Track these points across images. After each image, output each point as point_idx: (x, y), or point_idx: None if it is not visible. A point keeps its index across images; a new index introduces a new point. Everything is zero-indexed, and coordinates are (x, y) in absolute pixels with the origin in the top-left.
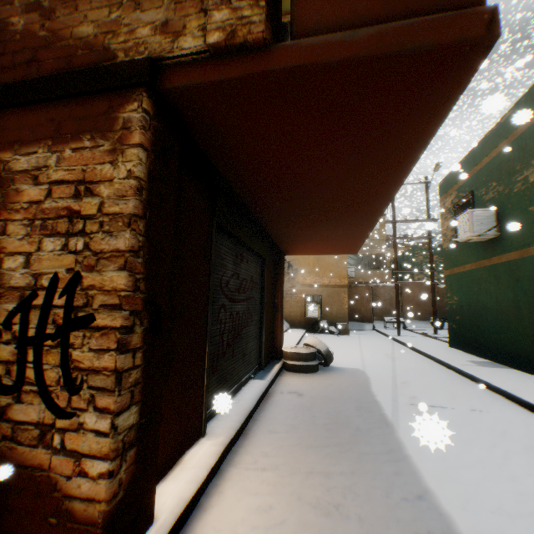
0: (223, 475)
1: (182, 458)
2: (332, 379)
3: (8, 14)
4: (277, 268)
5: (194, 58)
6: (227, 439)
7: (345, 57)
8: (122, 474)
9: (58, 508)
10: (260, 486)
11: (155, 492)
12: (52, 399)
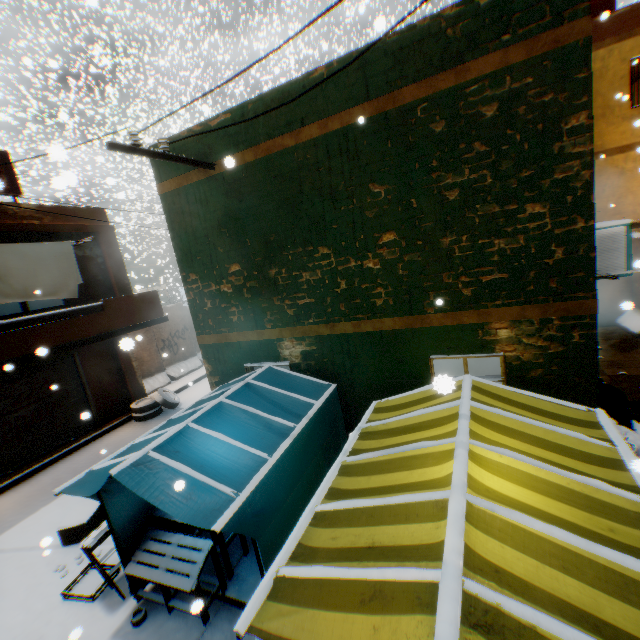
0: None
1: None
2: (146, 427)
3: None
4: (115, 343)
5: None
6: None
7: None
8: None
9: None
10: None
11: None
12: None
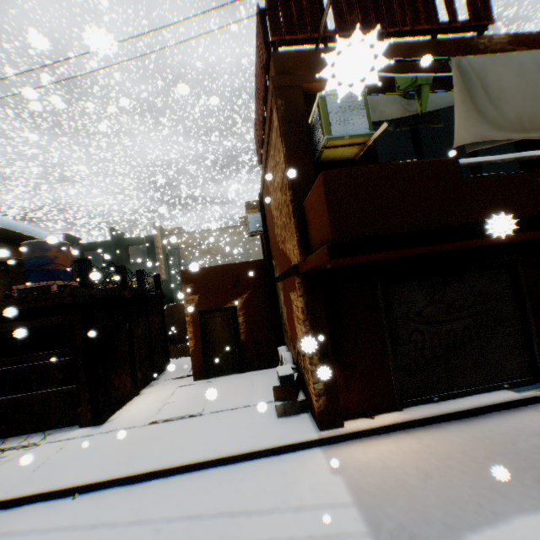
0: (396, 433)
1: (376, 415)
2: None
3: (281, 243)
4: None
5: (299, 263)
6: (407, 417)
7: (313, 265)
8: (321, 402)
9: (313, 406)
10: (405, 446)
11: (342, 417)
12: (307, 374)
